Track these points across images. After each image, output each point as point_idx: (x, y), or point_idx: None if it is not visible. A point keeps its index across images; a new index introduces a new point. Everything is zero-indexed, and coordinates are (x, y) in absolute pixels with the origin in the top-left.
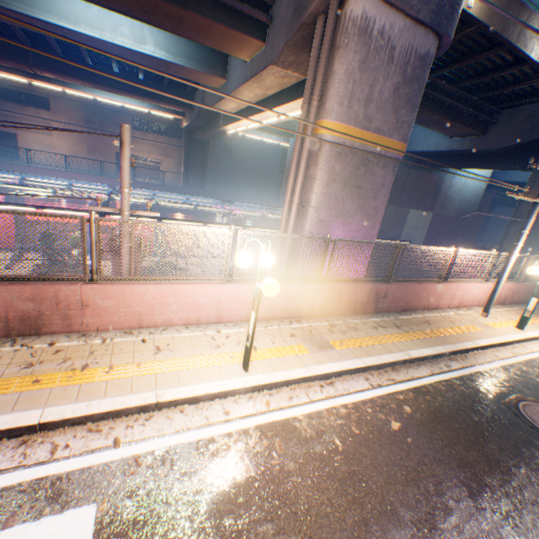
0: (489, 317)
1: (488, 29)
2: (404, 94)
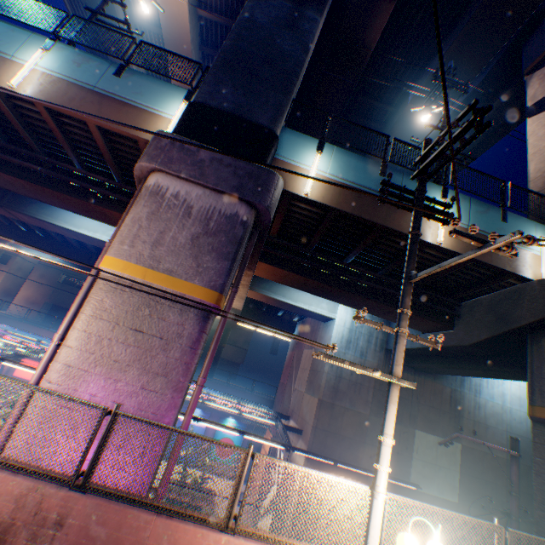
0: None
1: (342, 211)
2: (209, 243)
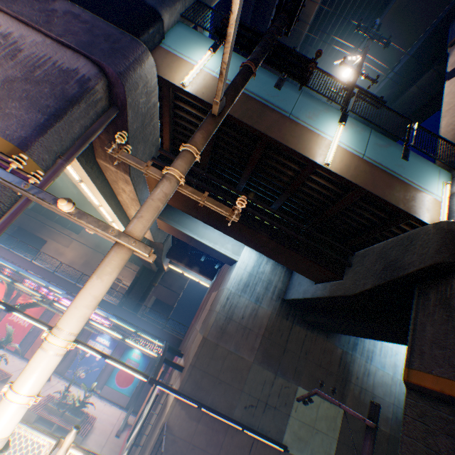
0: None
1: None
2: (26, 90)
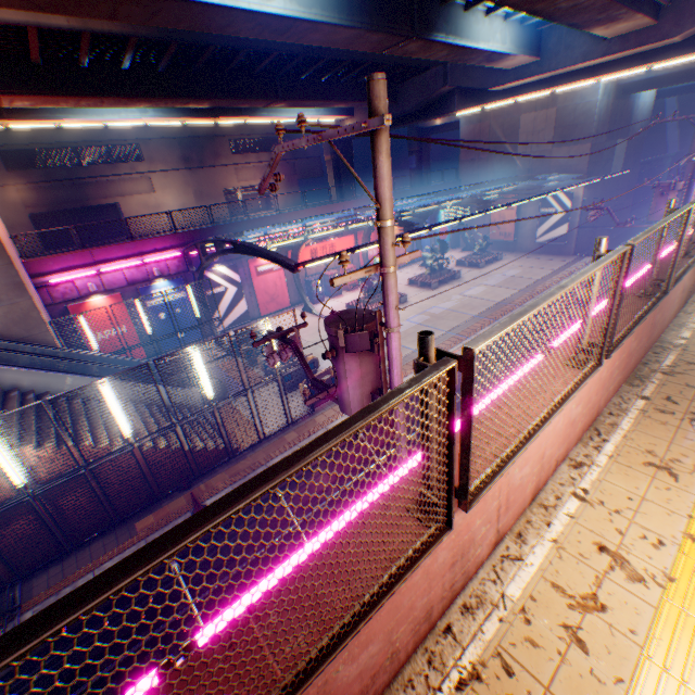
0: None
1: None
2: None
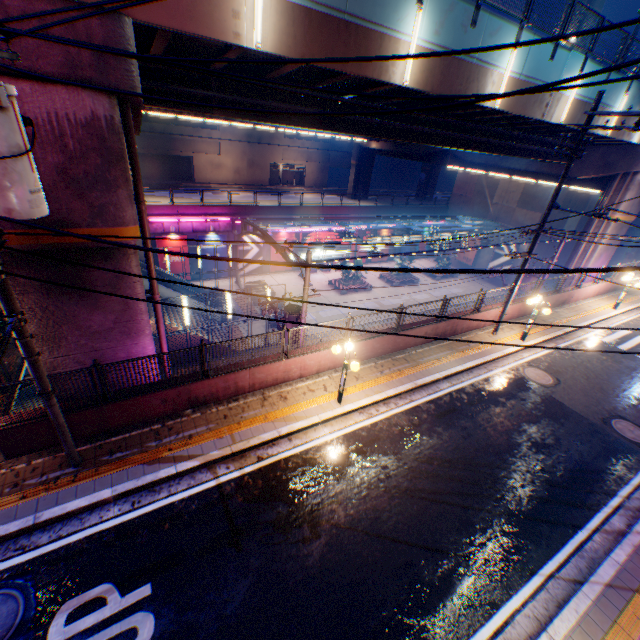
0: None
1: None
2: None
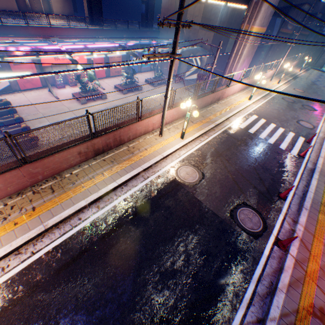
0: (271, 82)
1: None
2: (272, 12)
